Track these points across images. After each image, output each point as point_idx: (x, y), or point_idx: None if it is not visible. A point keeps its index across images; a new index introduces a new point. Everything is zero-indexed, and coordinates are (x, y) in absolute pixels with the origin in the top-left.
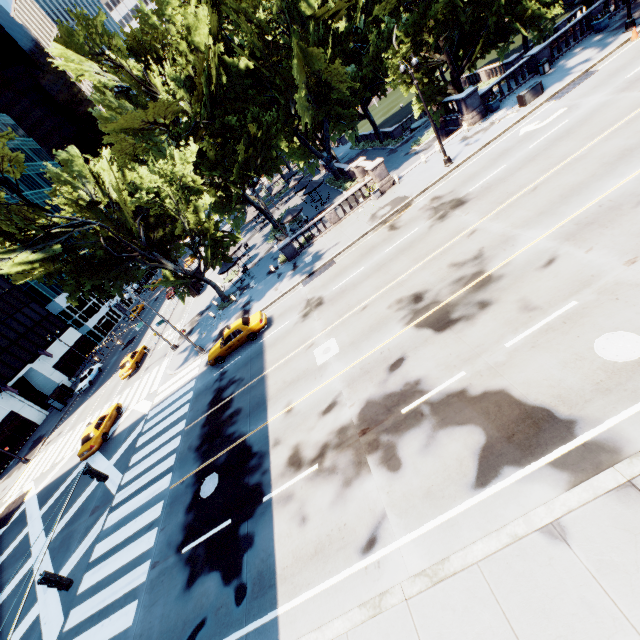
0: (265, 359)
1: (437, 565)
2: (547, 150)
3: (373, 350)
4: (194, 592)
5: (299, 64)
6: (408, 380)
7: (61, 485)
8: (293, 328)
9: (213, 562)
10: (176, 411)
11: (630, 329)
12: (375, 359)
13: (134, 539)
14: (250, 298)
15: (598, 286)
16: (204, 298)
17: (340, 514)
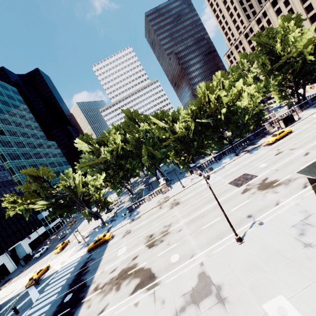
0: (105, 251)
1: (111, 314)
2: (202, 192)
3: (133, 252)
4: None
5: (145, 150)
6: (135, 263)
7: (13, 300)
8: (118, 240)
9: None
10: (69, 269)
11: (179, 253)
12: (131, 255)
13: None
14: (112, 225)
15: (182, 240)
16: (98, 221)
17: (99, 304)
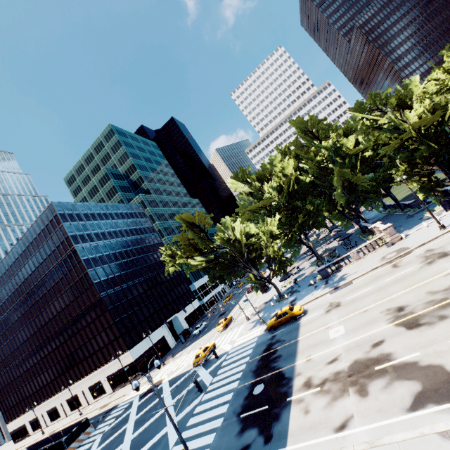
0: (299, 331)
1: (375, 439)
2: None
3: (365, 334)
4: (244, 434)
5: (337, 177)
6: (382, 352)
7: (181, 378)
8: (319, 317)
9: (256, 423)
10: (245, 351)
11: None
12: (365, 339)
13: (216, 407)
14: (295, 297)
15: None
16: (268, 295)
17: (327, 412)
